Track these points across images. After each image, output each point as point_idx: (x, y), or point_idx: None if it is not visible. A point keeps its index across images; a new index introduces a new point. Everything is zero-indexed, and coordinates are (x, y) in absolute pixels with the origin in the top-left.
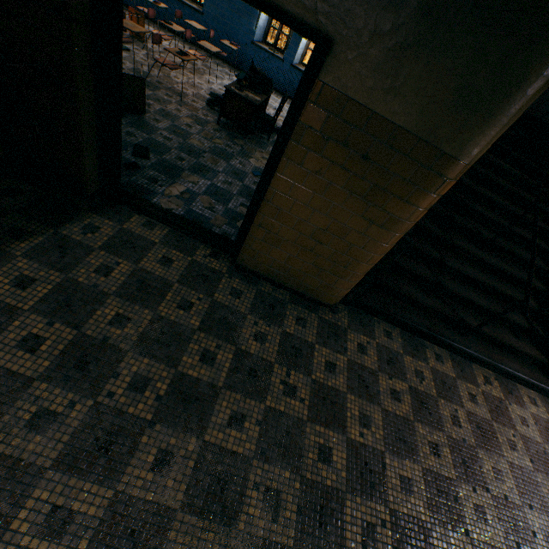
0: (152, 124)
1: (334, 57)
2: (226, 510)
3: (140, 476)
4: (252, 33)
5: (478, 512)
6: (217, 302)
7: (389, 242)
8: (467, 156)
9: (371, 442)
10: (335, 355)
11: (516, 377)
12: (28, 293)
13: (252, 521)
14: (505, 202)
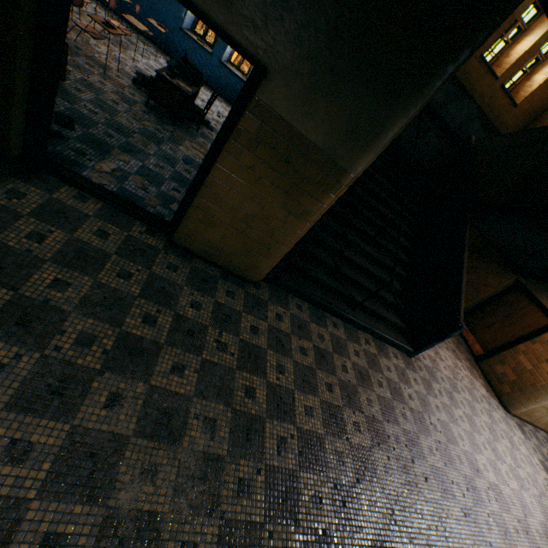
0: (74, 93)
1: (268, 83)
2: (173, 434)
3: (94, 413)
4: (181, 20)
5: (355, 426)
6: (155, 274)
7: (303, 230)
8: (354, 171)
9: (285, 383)
10: (259, 321)
11: (386, 339)
12: None
13: (194, 440)
14: (384, 210)
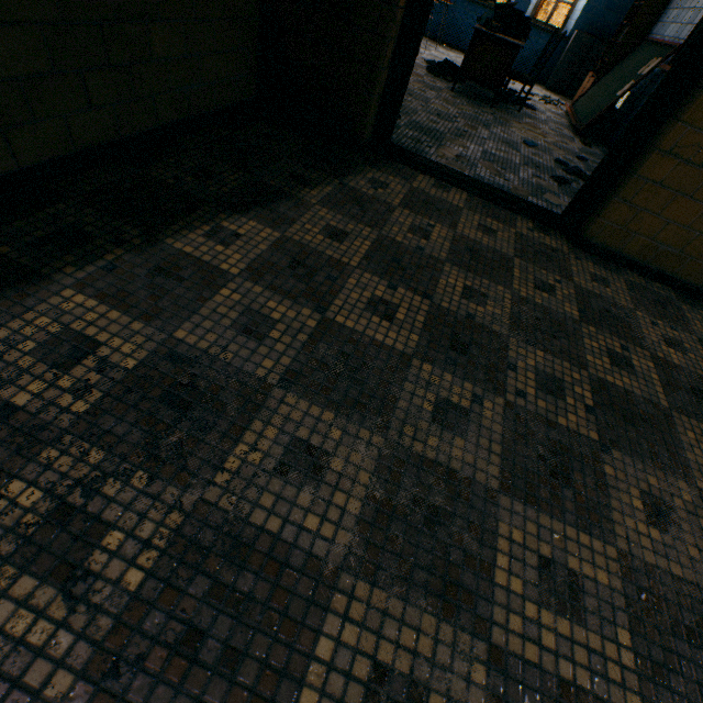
0: None
1: None
2: None
3: (637, 531)
4: None
5: None
6: (581, 288)
7: None
8: None
9: None
10: None
11: None
12: (346, 248)
13: None
14: None
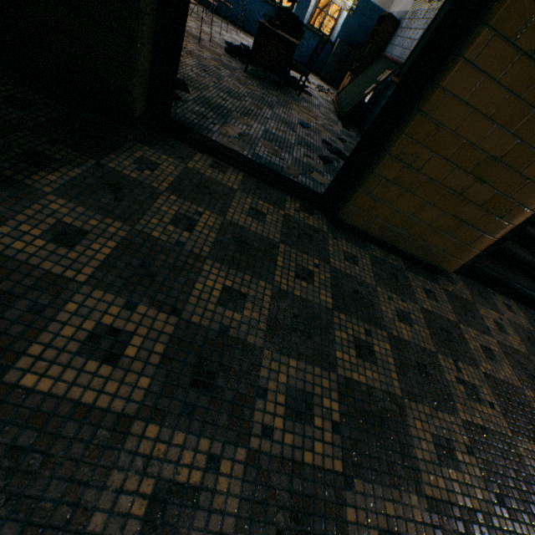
0: None
1: None
2: None
3: None
4: None
5: None
6: (336, 270)
7: None
8: None
9: None
10: (483, 337)
11: None
12: (78, 254)
13: None
14: None
